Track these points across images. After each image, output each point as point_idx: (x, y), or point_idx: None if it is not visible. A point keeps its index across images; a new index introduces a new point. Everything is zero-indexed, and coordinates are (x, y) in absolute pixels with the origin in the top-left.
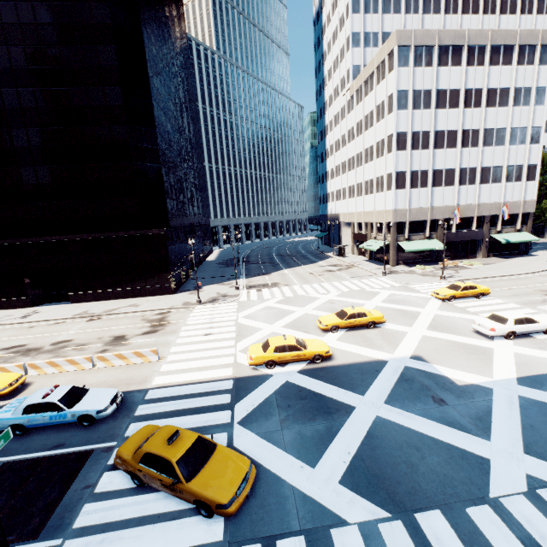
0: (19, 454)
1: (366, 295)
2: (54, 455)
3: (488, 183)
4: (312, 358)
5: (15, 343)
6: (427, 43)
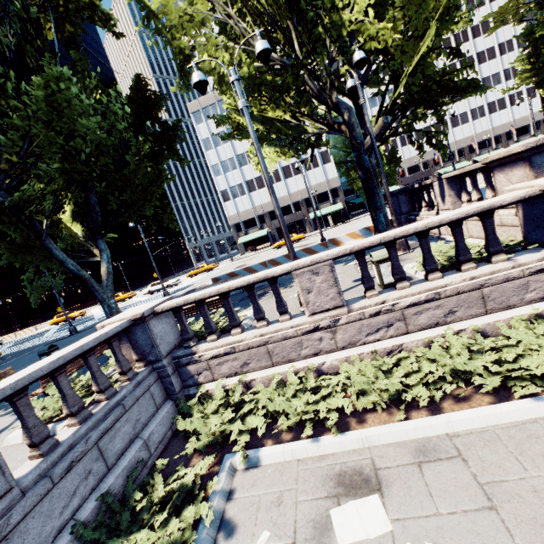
0: None
1: None
2: None
3: (292, 177)
4: (70, 318)
5: None
6: (210, 103)
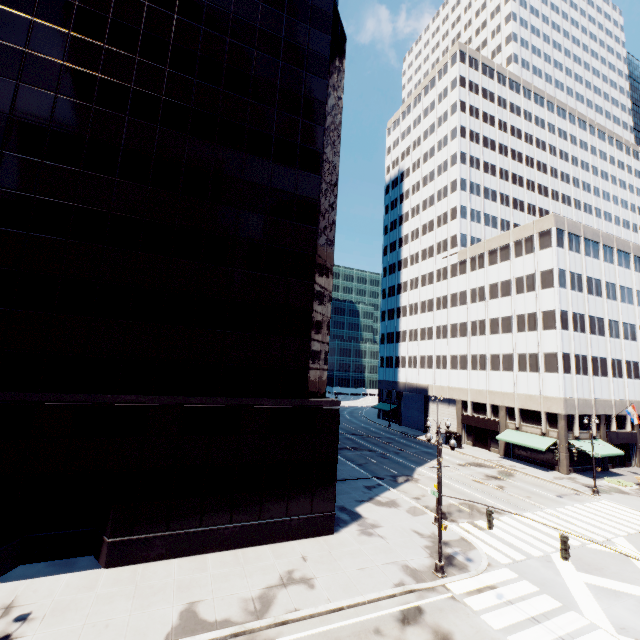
0: None
1: None
2: None
3: (631, 378)
4: None
5: None
6: (575, 232)
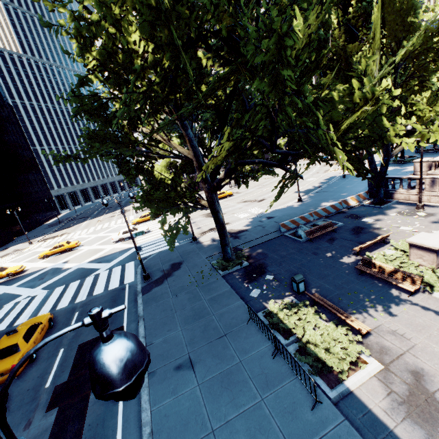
0: None
1: (103, 230)
2: None
3: None
4: (7, 275)
5: None
6: None
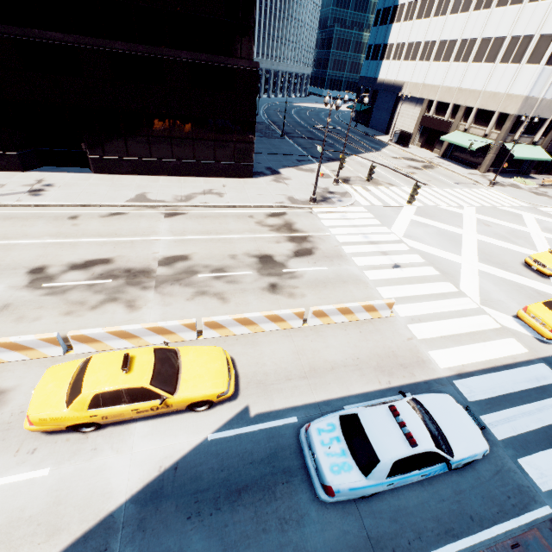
0: (420, 549)
1: (510, 217)
2: (489, 550)
3: None
4: None
5: (83, 253)
6: None
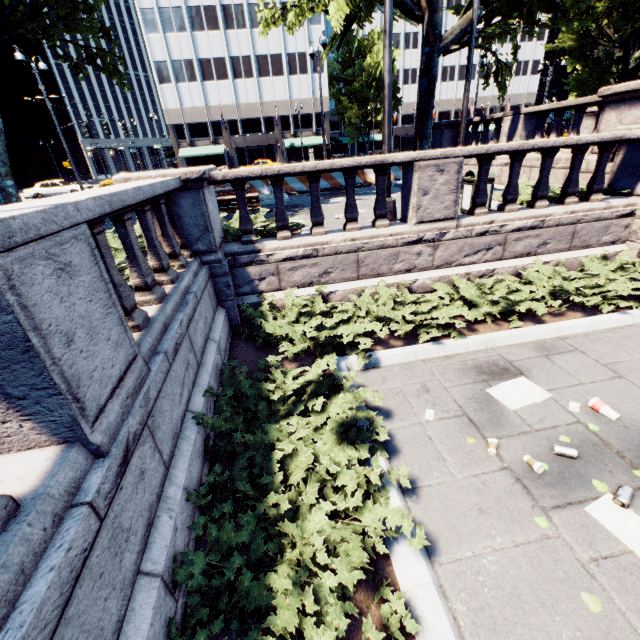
0: None
1: None
2: None
3: (269, 76)
4: None
5: None
6: None
